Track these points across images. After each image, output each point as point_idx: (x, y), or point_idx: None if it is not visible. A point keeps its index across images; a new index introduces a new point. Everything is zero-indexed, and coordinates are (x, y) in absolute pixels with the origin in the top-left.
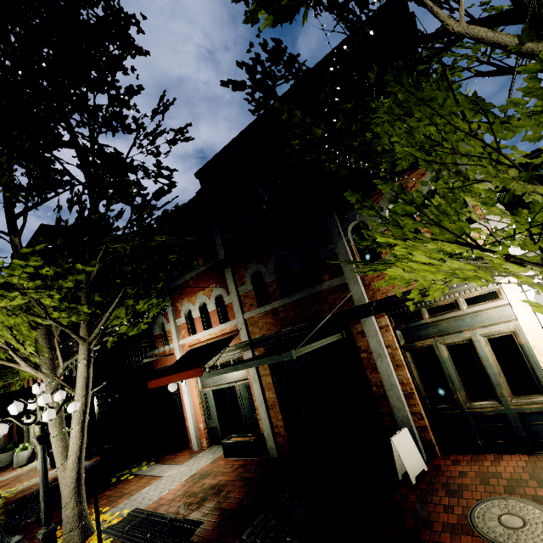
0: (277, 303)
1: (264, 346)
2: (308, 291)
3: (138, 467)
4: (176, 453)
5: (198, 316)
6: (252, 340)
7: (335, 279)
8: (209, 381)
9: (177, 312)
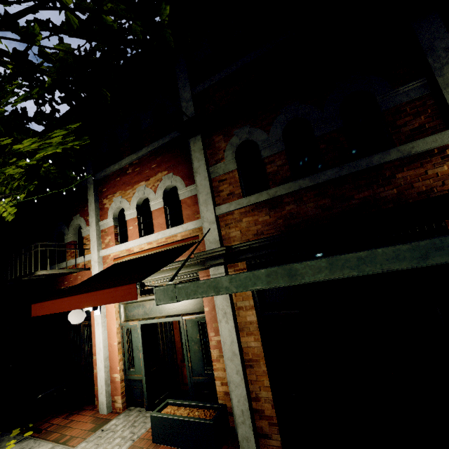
0: (283, 187)
1: (247, 260)
2: (354, 165)
3: (2, 439)
4: (71, 414)
5: (134, 216)
6: (228, 248)
7: (421, 140)
8: (137, 311)
9: (103, 211)
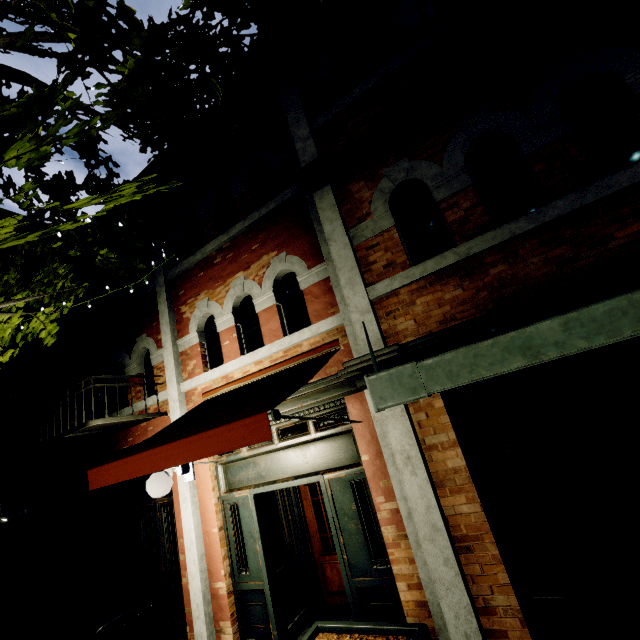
0: (481, 240)
1: None
2: (605, 184)
3: None
4: None
5: (231, 324)
6: (400, 348)
7: None
8: (245, 473)
9: (181, 324)
